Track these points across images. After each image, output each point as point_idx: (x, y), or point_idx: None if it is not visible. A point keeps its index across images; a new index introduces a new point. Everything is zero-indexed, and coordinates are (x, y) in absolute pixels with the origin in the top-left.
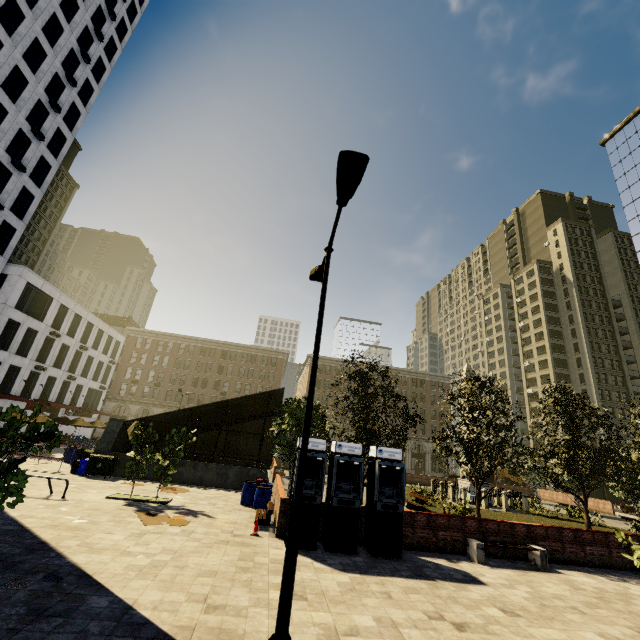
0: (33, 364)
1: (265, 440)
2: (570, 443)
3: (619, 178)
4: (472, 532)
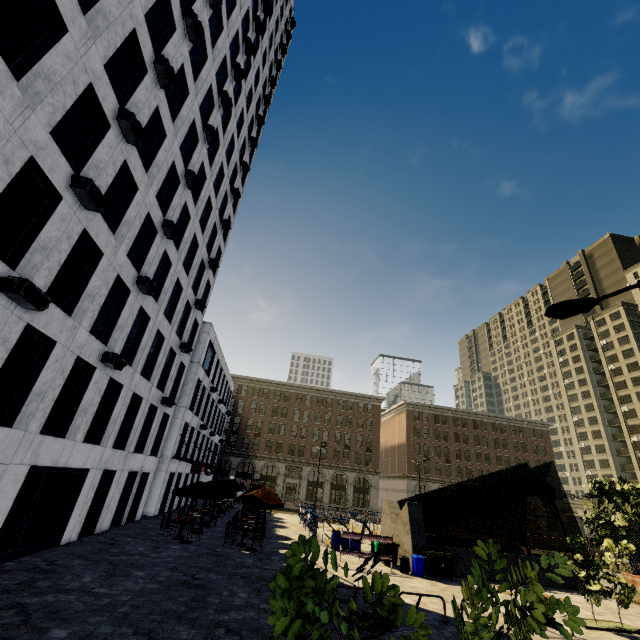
0: (199, 423)
1: (371, 495)
2: None
3: None
4: None
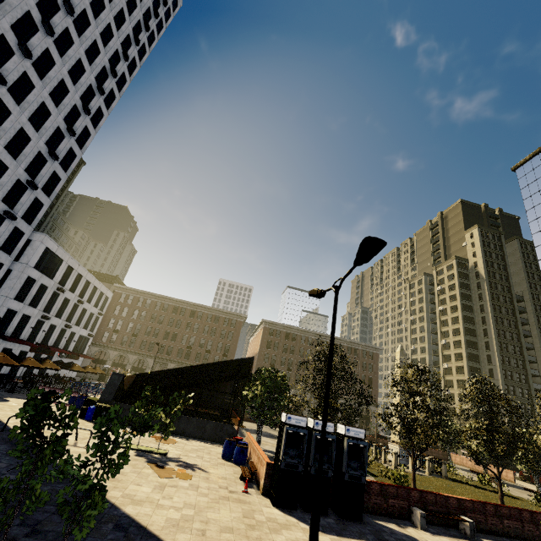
0: (40, 314)
1: (221, 390)
2: (489, 428)
3: (526, 198)
4: (415, 501)
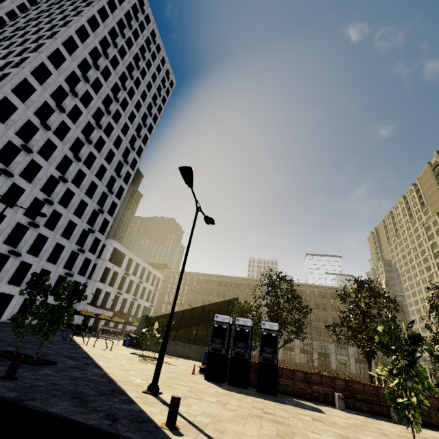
0: (116, 291)
1: None
2: None
3: None
4: (340, 389)
